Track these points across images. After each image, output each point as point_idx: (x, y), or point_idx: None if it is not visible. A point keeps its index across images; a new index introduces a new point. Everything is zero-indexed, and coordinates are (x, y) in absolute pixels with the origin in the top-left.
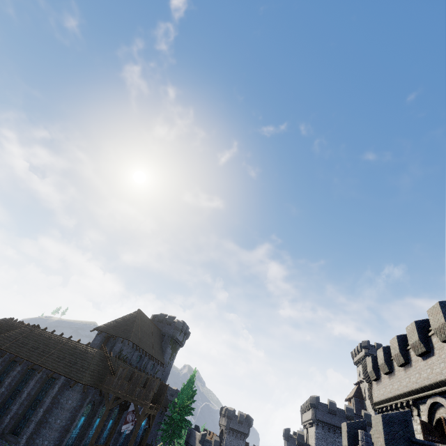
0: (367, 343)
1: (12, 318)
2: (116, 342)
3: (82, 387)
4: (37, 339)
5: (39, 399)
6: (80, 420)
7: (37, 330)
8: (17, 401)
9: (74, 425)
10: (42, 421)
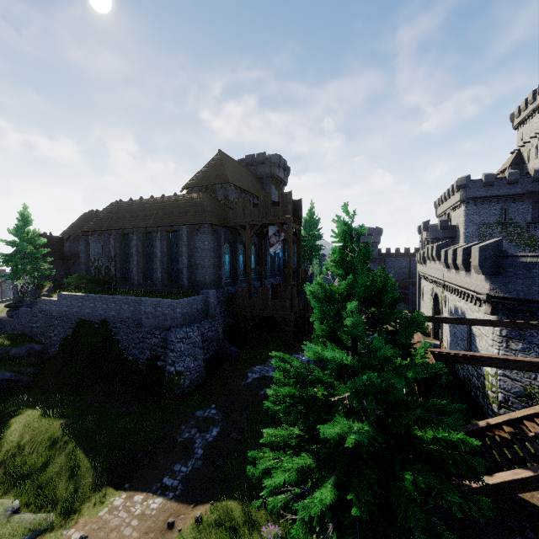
0: None
1: (92, 211)
2: (215, 191)
3: (210, 229)
4: (130, 210)
5: (175, 253)
6: (225, 258)
7: (123, 204)
8: (155, 261)
9: (223, 261)
10: (191, 266)
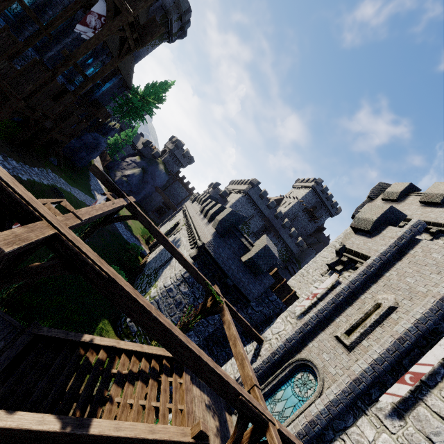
0: (321, 182)
1: None
2: None
3: None
4: None
5: None
6: None
7: None
8: None
9: None
10: None
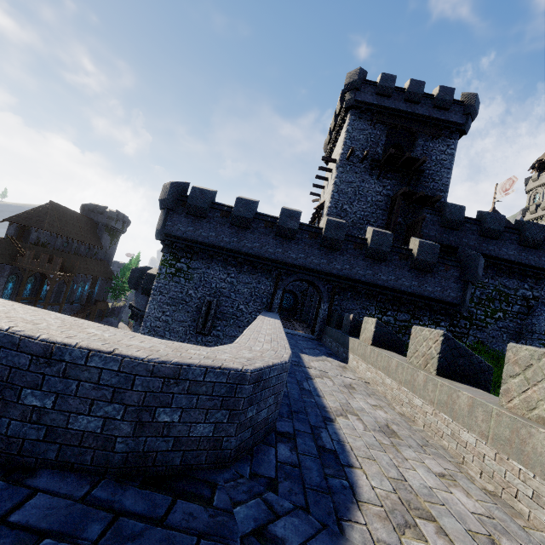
0: None
1: None
2: (32, 232)
3: None
4: None
5: None
6: (9, 285)
7: None
8: None
9: (3, 287)
10: None
